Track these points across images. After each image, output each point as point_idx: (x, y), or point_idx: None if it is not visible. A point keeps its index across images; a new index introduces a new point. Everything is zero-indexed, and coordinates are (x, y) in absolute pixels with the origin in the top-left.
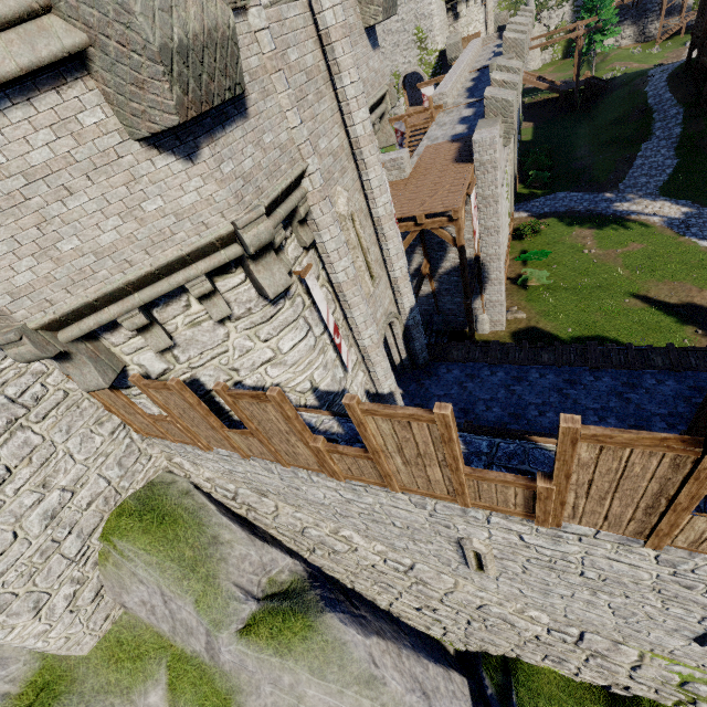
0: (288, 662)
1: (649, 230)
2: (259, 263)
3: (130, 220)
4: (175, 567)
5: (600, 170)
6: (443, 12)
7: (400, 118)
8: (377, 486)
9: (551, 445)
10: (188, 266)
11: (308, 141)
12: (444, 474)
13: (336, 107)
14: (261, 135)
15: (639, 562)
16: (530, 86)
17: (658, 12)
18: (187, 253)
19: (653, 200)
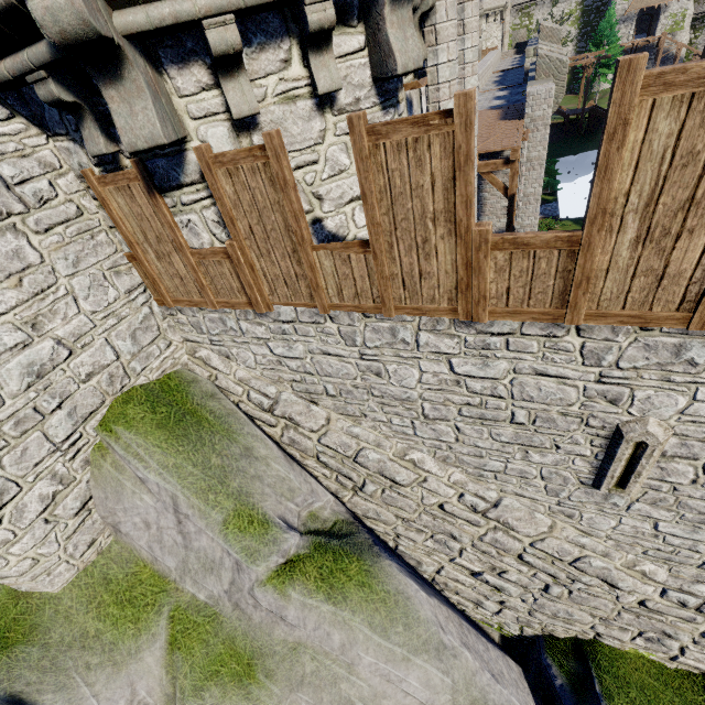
0: (343, 612)
1: None
2: (394, 10)
3: None
4: (197, 474)
5: None
6: None
7: None
8: (535, 327)
9: None
10: None
11: None
12: None
13: None
14: None
15: None
16: None
17: (654, 61)
18: None
19: None
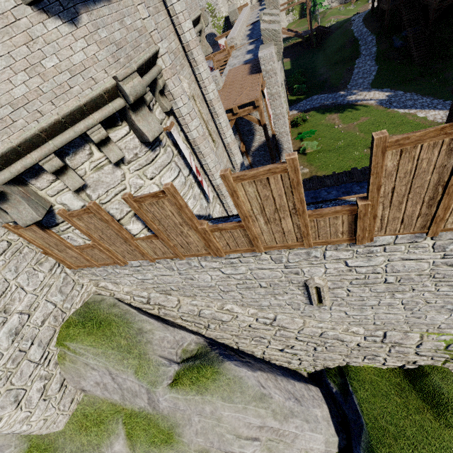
0: (207, 397)
1: (369, 108)
2: (137, 114)
3: (35, 75)
4: (115, 353)
5: (335, 79)
6: None
7: (208, 58)
8: (247, 254)
9: (355, 198)
10: (86, 117)
11: (156, 31)
12: (294, 222)
13: (169, 21)
14: (122, 17)
15: (422, 255)
16: (284, 37)
17: None
18: (83, 103)
19: (368, 91)
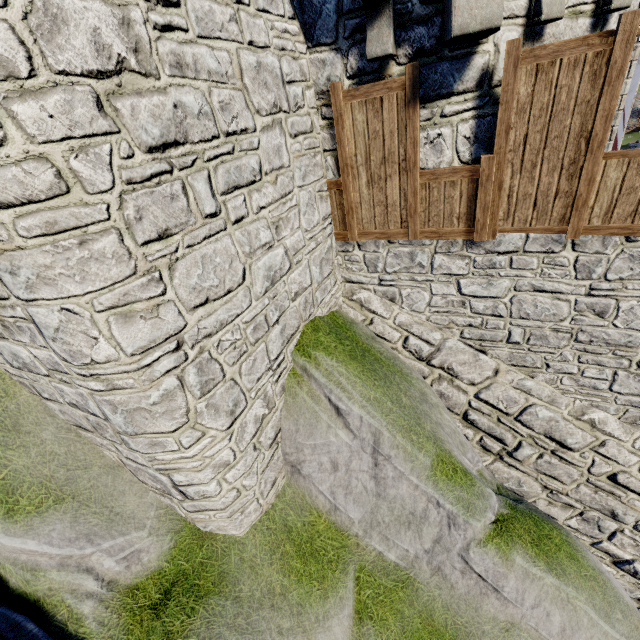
0: (568, 588)
1: None
2: None
3: None
4: (397, 411)
5: None
6: None
7: None
8: None
9: None
10: None
11: None
12: None
13: None
14: None
15: None
16: None
17: None
18: None
19: None
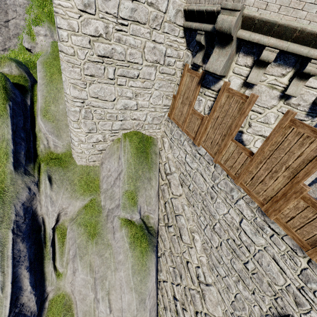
0: (129, 252)
1: None
2: None
3: None
4: (133, 171)
5: None
6: None
7: None
8: (291, 241)
9: None
10: None
11: None
12: None
13: None
14: None
15: None
16: None
17: None
18: None
19: None
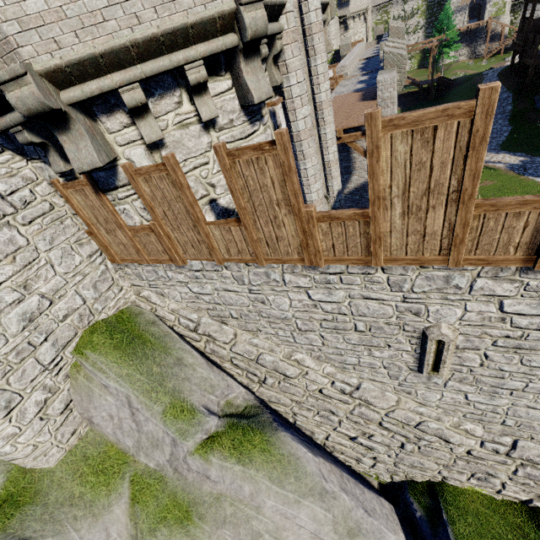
0: (250, 471)
1: (496, 172)
2: (248, 64)
3: None
4: (143, 380)
5: None
6: (337, 24)
7: None
8: (356, 268)
9: None
10: (188, 47)
11: None
12: (446, 218)
13: None
14: None
15: None
16: None
17: (484, 38)
18: (191, 23)
19: (496, 153)
